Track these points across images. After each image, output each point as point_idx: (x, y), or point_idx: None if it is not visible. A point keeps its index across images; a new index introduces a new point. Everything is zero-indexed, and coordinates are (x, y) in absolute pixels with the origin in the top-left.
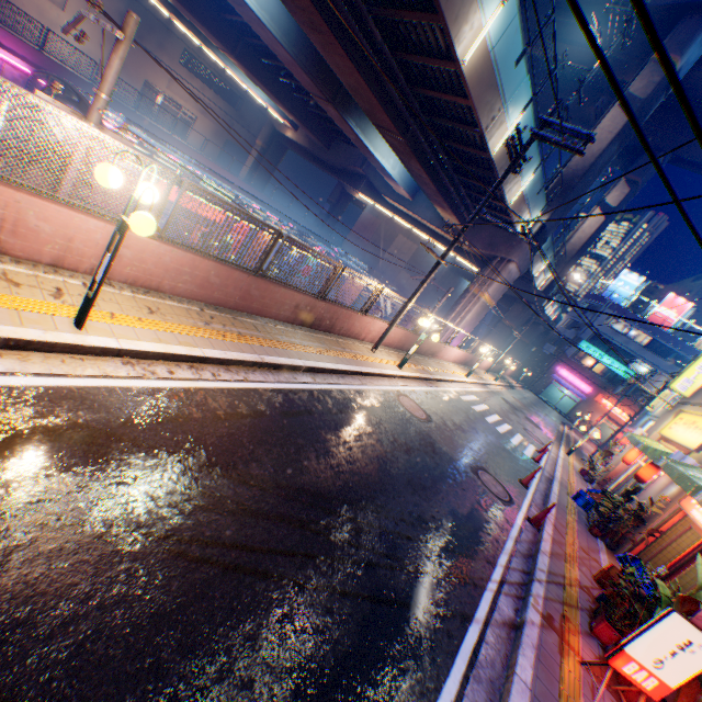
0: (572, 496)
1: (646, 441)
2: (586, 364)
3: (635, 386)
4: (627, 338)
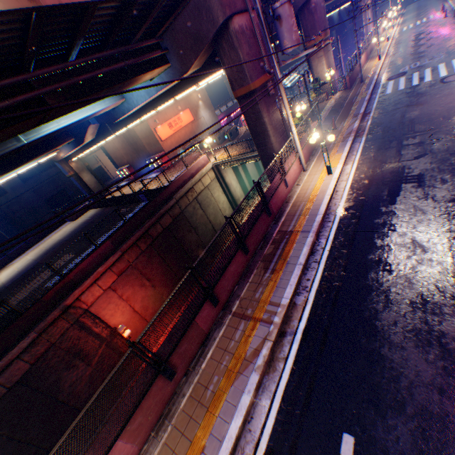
0: None
1: None
2: None
3: None
4: None
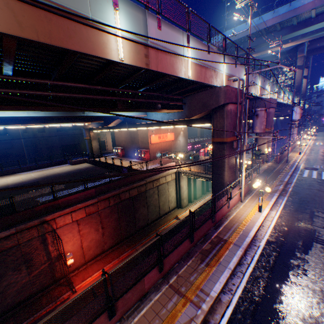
0: None
1: None
2: None
3: None
4: None
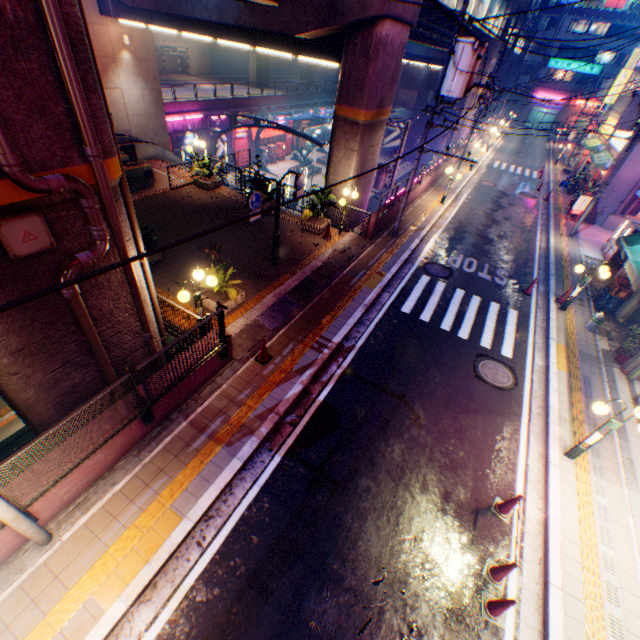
0: (558, 186)
1: (590, 143)
2: (557, 79)
3: (601, 77)
4: (589, 36)
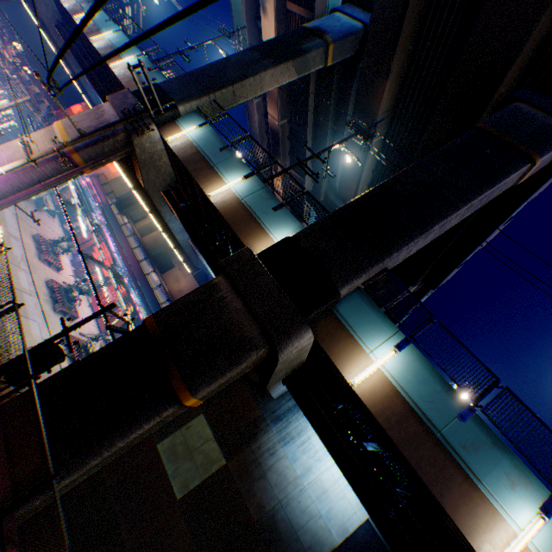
0: None
1: None
2: None
3: None
4: None
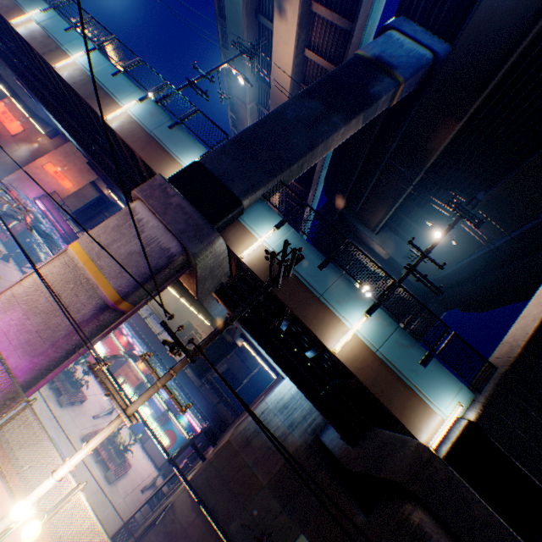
0: None
1: None
2: None
3: None
4: None
